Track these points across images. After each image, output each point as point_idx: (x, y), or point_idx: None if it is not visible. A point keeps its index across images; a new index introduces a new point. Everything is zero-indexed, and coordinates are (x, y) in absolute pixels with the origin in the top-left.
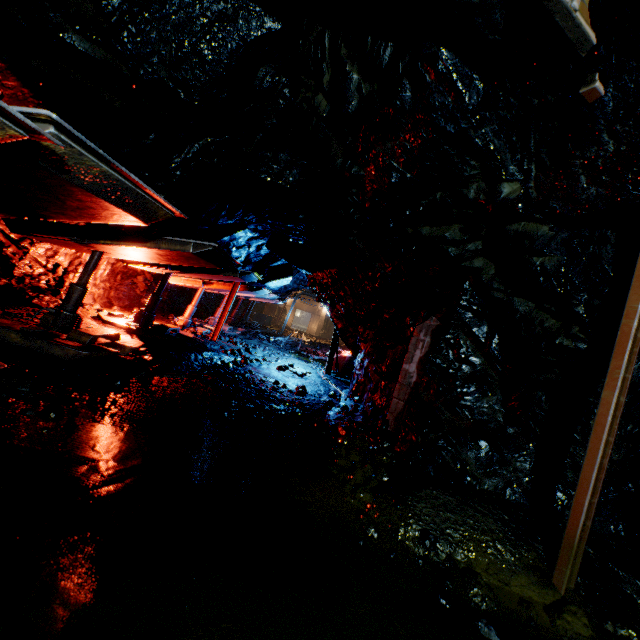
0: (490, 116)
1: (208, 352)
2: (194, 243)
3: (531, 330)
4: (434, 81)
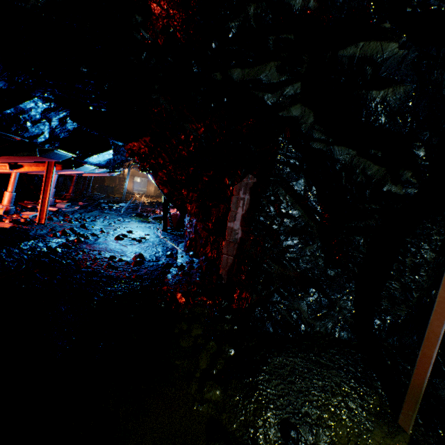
0: None
1: (28, 242)
2: None
3: (353, 179)
4: None
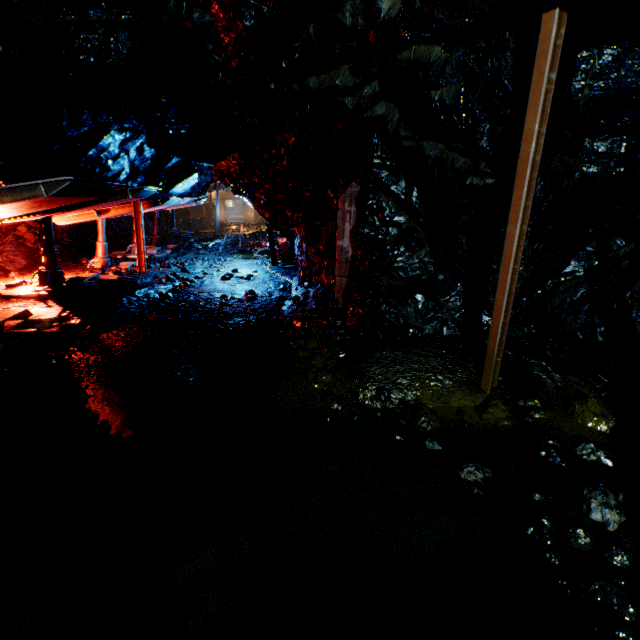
0: None
1: (141, 290)
2: (43, 183)
3: (444, 175)
4: None
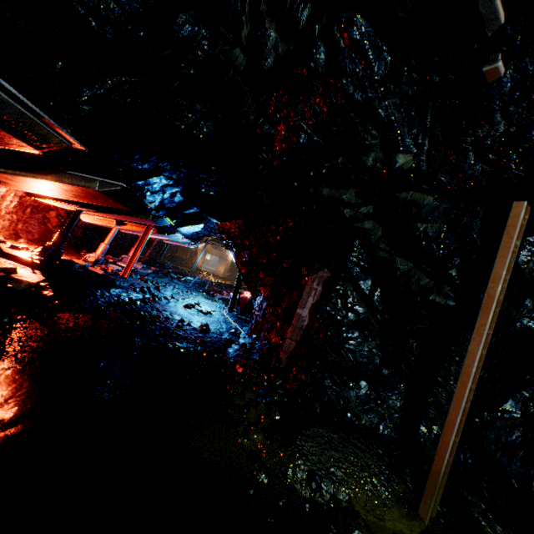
0: (394, 89)
1: (116, 289)
2: (101, 181)
3: (409, 286)
4: (347, 47)
